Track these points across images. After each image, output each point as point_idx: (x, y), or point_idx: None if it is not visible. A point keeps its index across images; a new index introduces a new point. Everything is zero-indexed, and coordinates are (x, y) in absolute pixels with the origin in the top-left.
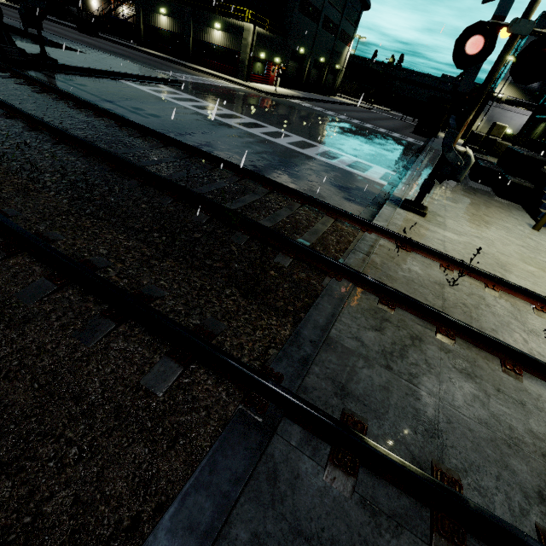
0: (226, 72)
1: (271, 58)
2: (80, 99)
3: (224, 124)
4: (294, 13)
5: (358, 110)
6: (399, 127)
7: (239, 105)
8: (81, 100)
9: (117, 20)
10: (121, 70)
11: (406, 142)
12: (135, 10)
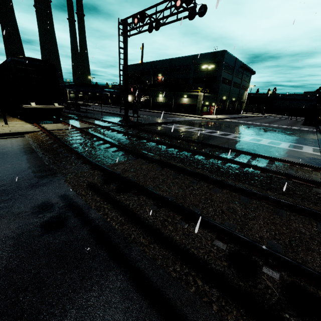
0: (190, 113)
1: (210, 104)
2: (169, 135)
3: (215, 136)
4: (220, 84)
5: (260, 118)
6: (291, 123)
7: (209, 126)
8: (169, 135)
9: (141, 102)
10: (159, 121)
11: (304, 130)
12: (146, 97)
